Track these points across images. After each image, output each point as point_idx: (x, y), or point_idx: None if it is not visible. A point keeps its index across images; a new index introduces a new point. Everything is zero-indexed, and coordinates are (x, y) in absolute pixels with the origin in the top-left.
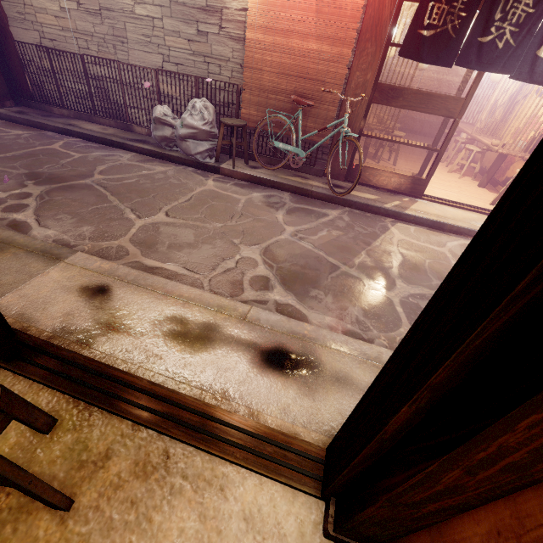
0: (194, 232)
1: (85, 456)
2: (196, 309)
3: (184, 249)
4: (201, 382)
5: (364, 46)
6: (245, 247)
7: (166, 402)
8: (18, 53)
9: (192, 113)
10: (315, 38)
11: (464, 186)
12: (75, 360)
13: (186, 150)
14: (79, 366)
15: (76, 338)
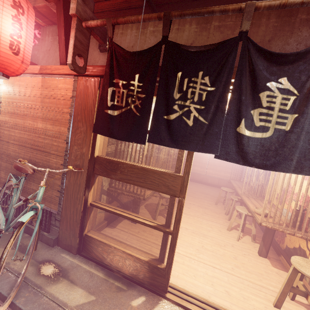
0: None
1: None
2: None
3: None
4: None
5: (77, 125)
6: None
7: None
8: None
9: None
10: (41, 119)
11: (241, 254)
12: None
13: None
14: None
15: None
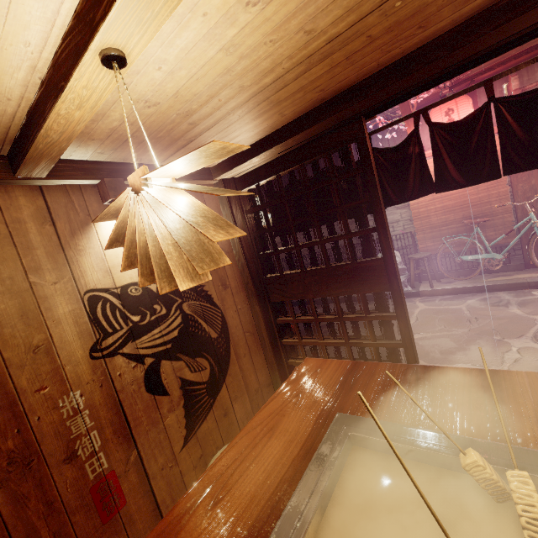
0: (449, 339)
1: None
2: None
3: (455, 352)
4: None
5: None
6: (511, 340)
7: None
8: None
9: None
10: None
11: None
12: None
13: None
14: None
15: None
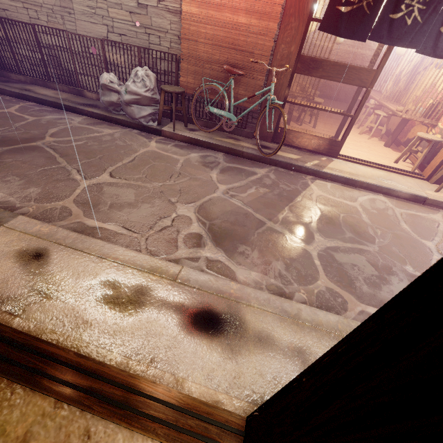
0: (135, 191)
1: (1, 442)
2: (129, 271)
3: (124, 208)
4: (129, 349)
5: (288, 20)
6: (181, 205)
7: (90, 376)
8: None
9: (134, 80)
10: (244, 12)
11: (372, 146)
12: (1, 333)
13: (131, 114)
14: (4, 340)
15: (7, 308)
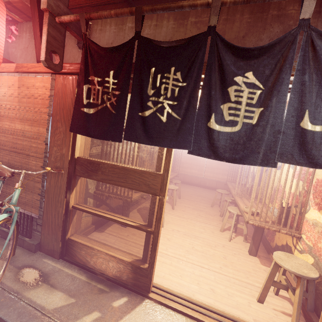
0: None
1: None
2: None
3: None
4: None
5: (57, 125)
6: None
7: None
8: None
9: None
10: (19, 120)
11: (231, 254)
12: None
13: None
14: None
15: None
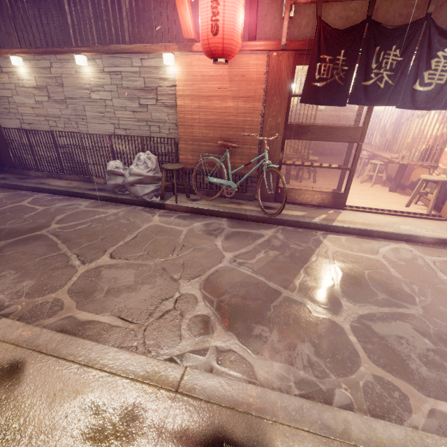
0: (135, 271)
1: None
2: (119, 383)
3: (122, 293)
4: None
5: (271, 99)
6: (185, 282)
7: None
8: (3, 136)
9: (137, 164)
10: (231, 98)
11: (377, 192)
12: None
13: (135, 193)
14: None
15: None
